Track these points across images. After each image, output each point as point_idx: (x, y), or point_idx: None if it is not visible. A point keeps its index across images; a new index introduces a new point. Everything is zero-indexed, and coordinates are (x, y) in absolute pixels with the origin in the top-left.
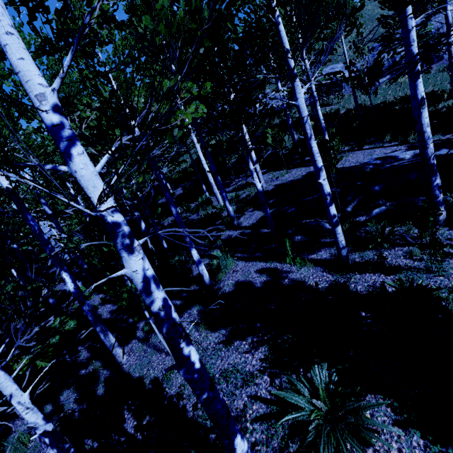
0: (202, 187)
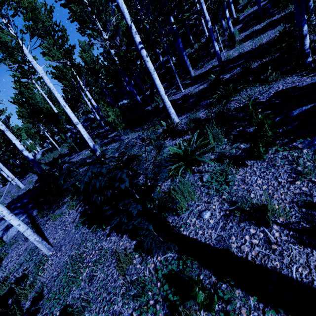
0: (190, 38)
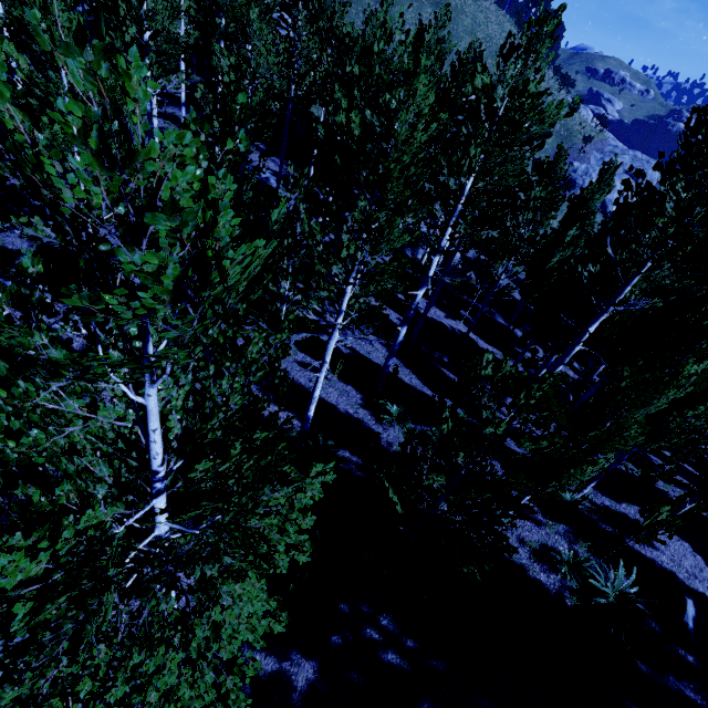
0: None
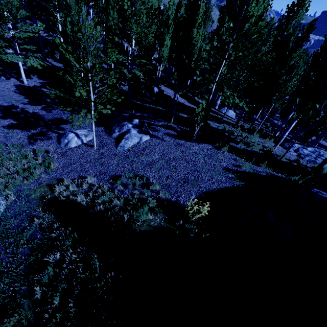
0: None
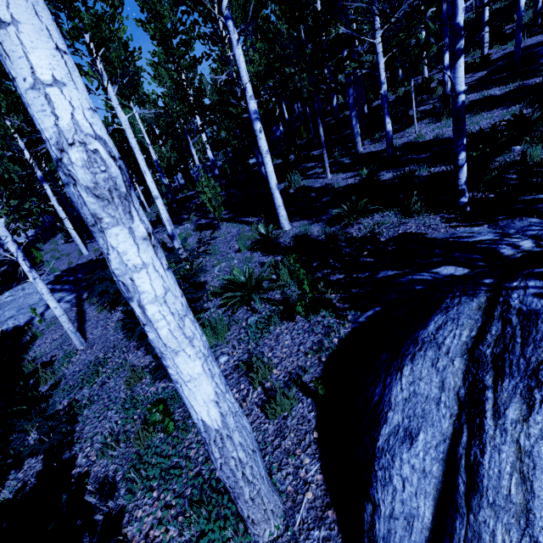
0: (398, 72)
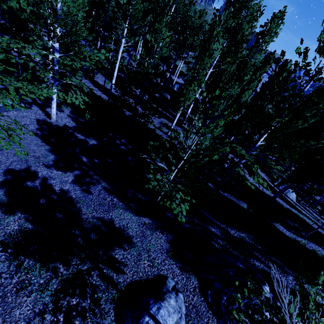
0: None
